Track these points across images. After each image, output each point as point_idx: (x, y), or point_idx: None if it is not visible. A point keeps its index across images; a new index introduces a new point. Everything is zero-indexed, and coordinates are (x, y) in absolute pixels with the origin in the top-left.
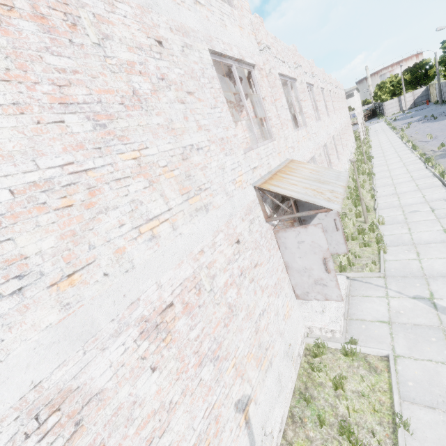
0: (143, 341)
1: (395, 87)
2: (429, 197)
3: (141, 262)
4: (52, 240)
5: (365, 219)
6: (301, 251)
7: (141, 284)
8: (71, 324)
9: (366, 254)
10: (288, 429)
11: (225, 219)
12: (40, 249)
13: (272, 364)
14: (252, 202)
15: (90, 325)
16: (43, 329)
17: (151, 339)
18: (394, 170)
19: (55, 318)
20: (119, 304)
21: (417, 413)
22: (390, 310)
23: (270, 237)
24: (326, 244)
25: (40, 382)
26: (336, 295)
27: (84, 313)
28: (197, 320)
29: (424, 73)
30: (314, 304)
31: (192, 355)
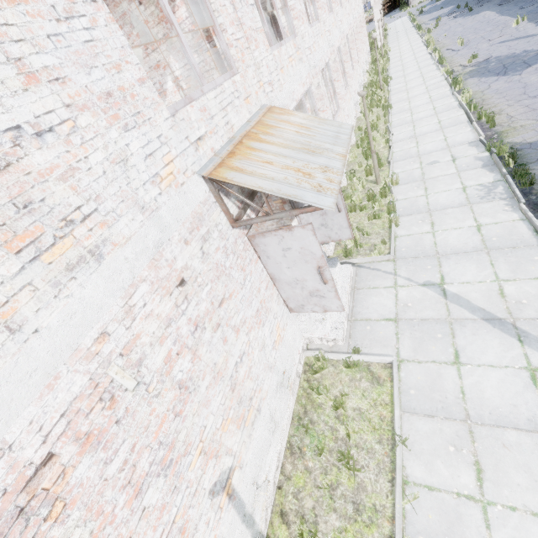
0: None
1: None
2: (452, 140)
3: None
4: None
5: (377, 179)
6: (289, 261)
7: None
8: None
9: (375, 230)
10: (287, 463)
11: (147, 257)
12: None
13: (261, 410)
14: (202, 204)
15: None
16: None
17: None
18: (414, 98)
19: None
20: None
21: (416, 425)
22: (398, 304)
23: (242, 249)
24: (320, 251)
25: None
26: (337, 306)
27: None
28: (118, 442)
29: None
30: (313, 312)
31: (119, 493)
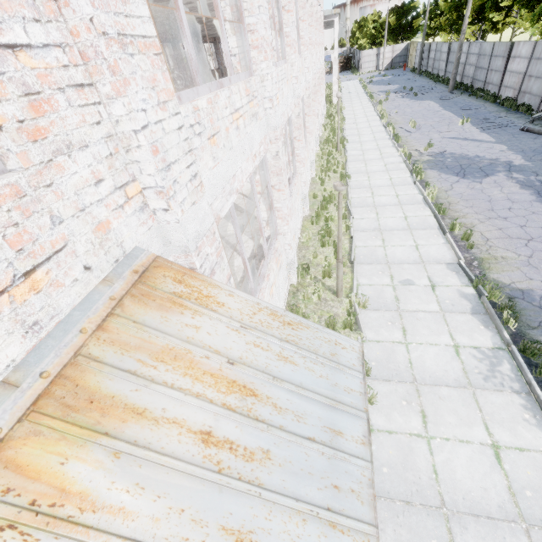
0: None
1: (377, 31)
2: (425, 252)
3: None
4: None
5: (338, 292)
6: None
7: None
8: None
9: None
10: None
11: None
12: None
13: None
14: None
15: None
16: None
17: None
18: (374, 175)
19: None
20: None
21: None
22: None
23: None
24: None
25: None
26: None
27: None
28: None
29: (409, 22)
30: None
31: None
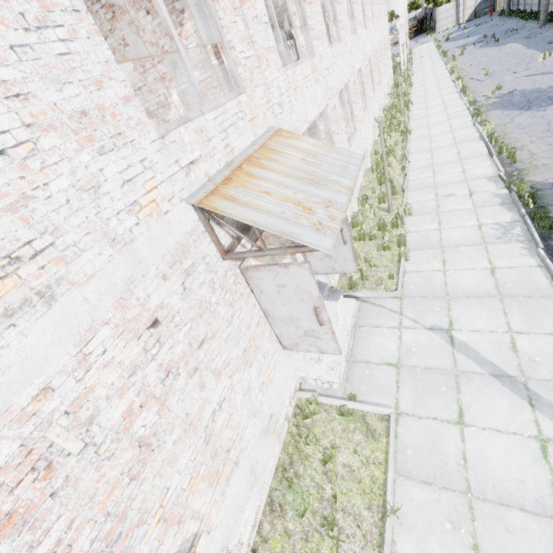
0: None
1: None
2: (470, 173)
3: None
4: None
5: (389, 208)
6: (283, 297)
7: None
8: None
9: (384, 262)
10: (265, 521)
11: (113, 296)
12: None
13: (240, 462)
14: (189, 234)
15: None
16: None
17: None
18: (434, 126)
19: None
20: None
21: (410, 492)
22: (401, 347)
23: (232, 283)
24: (317, 291)
25: None
26: (333, 349)
27: None
28: (51, 519)
29: None
30: None
31: None
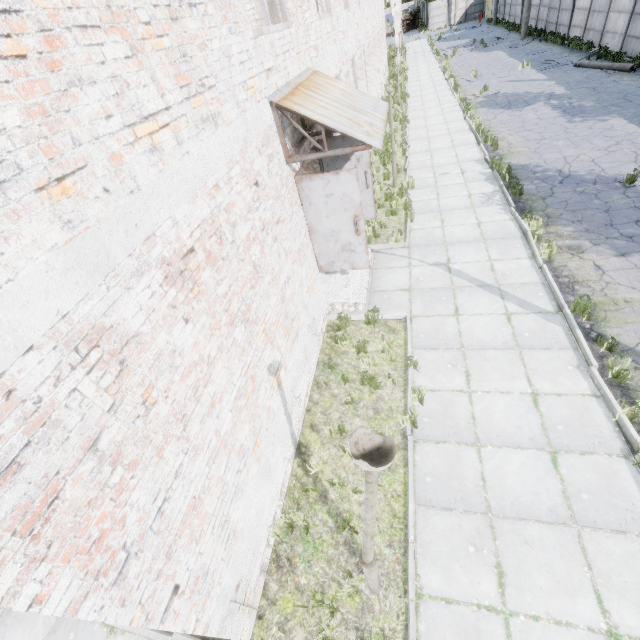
0: (169, 287)
1: None
2: (462, 157)
3: (146, 183)
4: (16, 115)
5: (394, 182)
6: (329, 209)
7: (153, 215)
8: (82, 250)
9: (392, 224)
10: (314, 394)
11: (239, 146)
12: (2, 125)
13: (299, 336)
14: (269, 128)
15: (105, 256)
16: (49, 250)
17: (178, 287)
18: (430, 118)
19: (59, 237)
20: (133, 236)
21: (424, 355)
22: (411, 278)
23: (291, 188)
24: (359, 198)
25: (67, 314)
26: (364, 262)
27: (94, 239)
28: (223, 275)
29: None
30: (338, 279)
31: (223, 313)
